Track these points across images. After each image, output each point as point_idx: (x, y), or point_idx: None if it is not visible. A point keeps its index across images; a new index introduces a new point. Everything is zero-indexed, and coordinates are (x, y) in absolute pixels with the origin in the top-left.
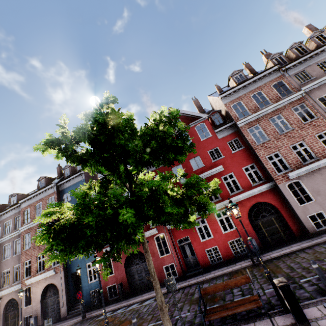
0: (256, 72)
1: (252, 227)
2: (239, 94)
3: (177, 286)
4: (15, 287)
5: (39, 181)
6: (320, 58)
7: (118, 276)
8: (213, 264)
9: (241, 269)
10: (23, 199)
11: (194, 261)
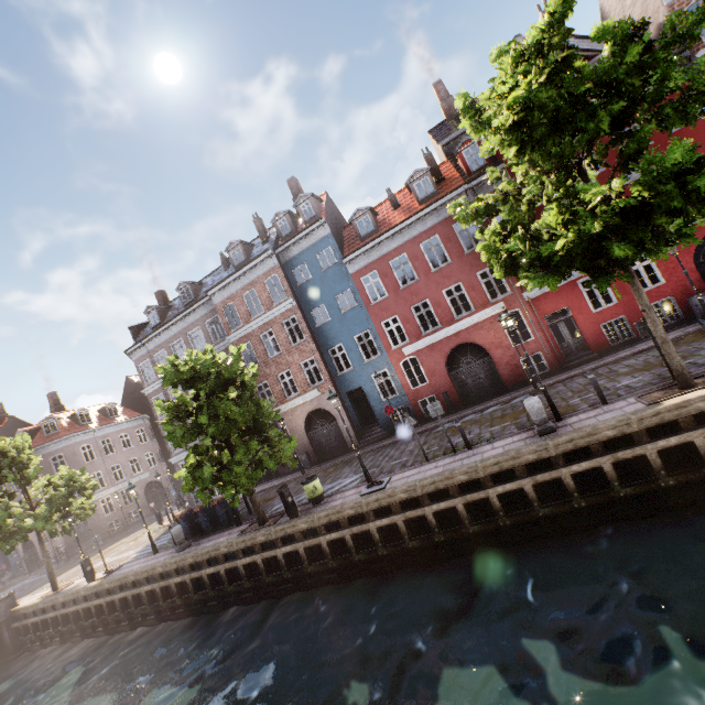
0: None
1: (697, 276)
2: None
3: (560, 377)
4: None
5: (230, 252)
6: None
7: (438, 385)
8: (616, 345)
9: (689, 335)
10: (214, 289)
11: (576, 345)
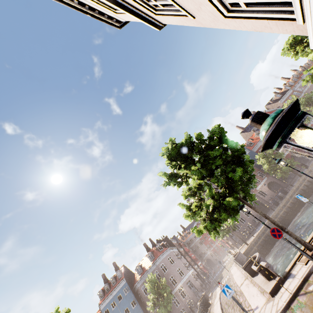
0: (280, 93)
1: None
2: (284, 99)
3: None
4: None
5: None
6: (300, 84)
7: None
8: None
9: None
10: None
11: None
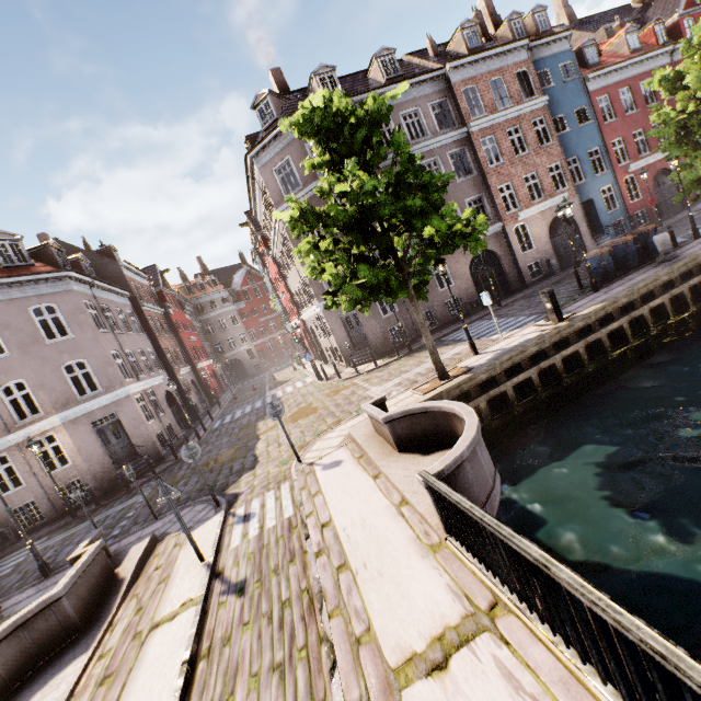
0: None
1: None
2: None
3: None
4: (489, 229)
5: (463, 31)
6: None
7: (647, 200)
8: None
9: None
10: (458, 61)
11: None
